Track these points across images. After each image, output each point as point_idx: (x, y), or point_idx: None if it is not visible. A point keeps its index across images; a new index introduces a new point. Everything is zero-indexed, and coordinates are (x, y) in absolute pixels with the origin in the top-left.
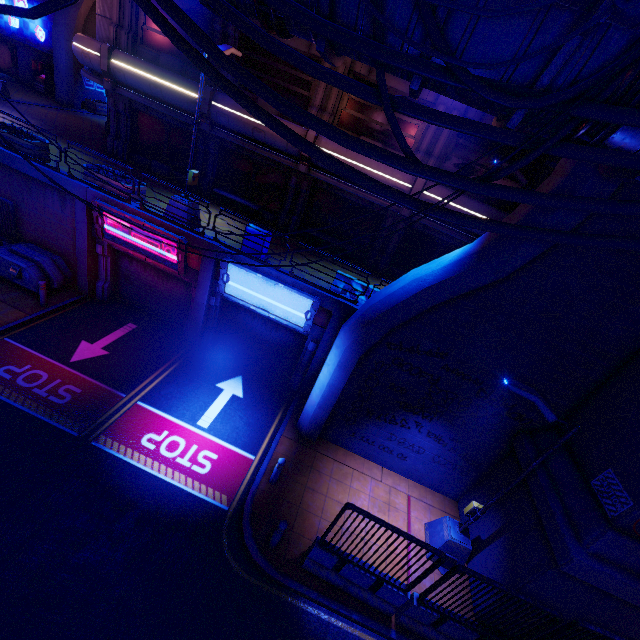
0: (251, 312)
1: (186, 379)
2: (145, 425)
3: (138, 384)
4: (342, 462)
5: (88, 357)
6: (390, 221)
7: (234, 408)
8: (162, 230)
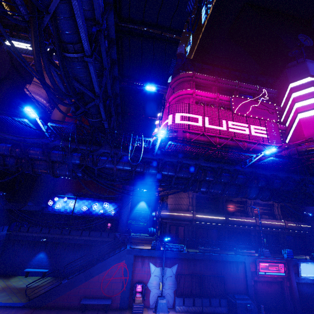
0: (300, 283)
1: None
2: None
3: None
4: None
5: None
6: (282, 235)
7: None
8: (279, 260)
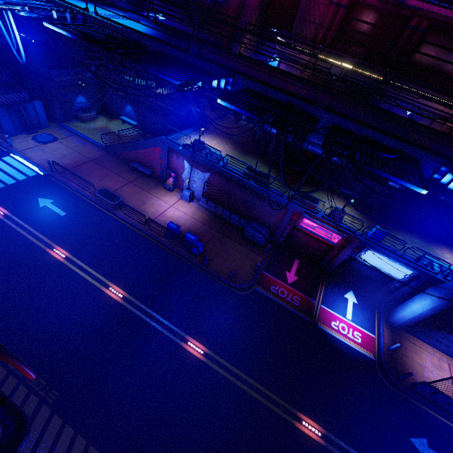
0: (362, 262)
1: (331, 292)
2: (329, 317)
3: (316, 295)
4: (413, 343)
5: (292, 281)
6: None
7: (356, 309)
8: (336, 231)
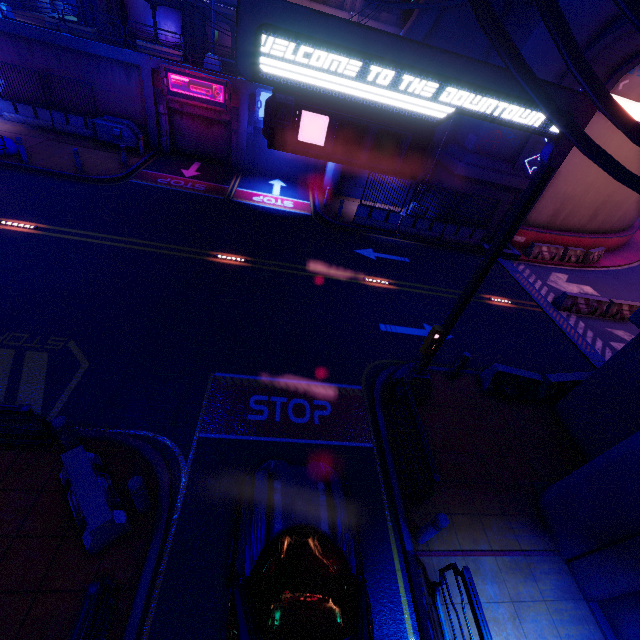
0: None
1: (251, 181)
2: (249, 195)
3: (230, 183)
4: (353, 201)
5: (193, 175)
6: None
7: (286, 189)
8: (214, 77)
